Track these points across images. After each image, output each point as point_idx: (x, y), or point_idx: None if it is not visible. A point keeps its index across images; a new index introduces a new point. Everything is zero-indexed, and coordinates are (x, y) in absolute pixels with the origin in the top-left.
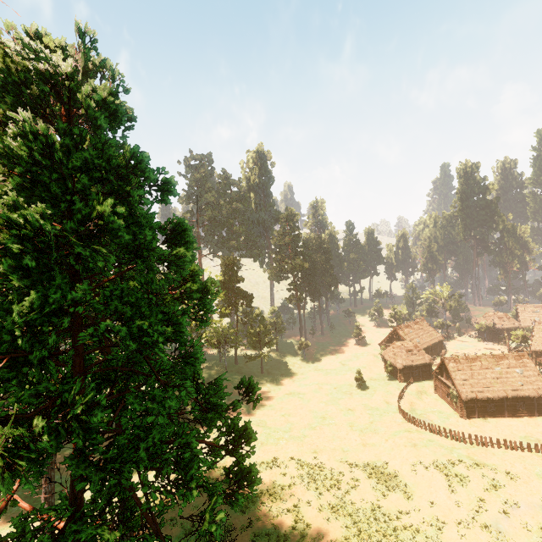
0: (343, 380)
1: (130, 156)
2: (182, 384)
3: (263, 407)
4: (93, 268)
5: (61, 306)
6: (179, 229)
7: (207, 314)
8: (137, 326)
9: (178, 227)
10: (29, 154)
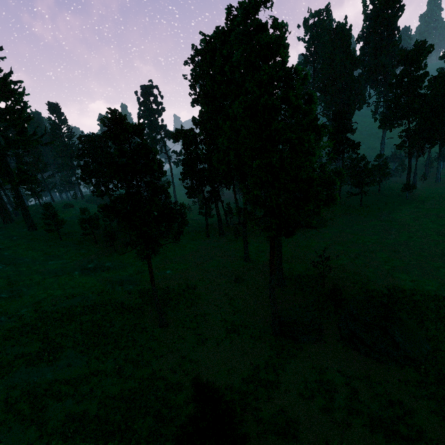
0: (444, 217)
1: (294, 69)
2: (311, 160)
3: (358, 226)
4: (274, 120)
5: (276, 130)
6: (311, 96)
7: (321, 136)
8: (297, 136)
9: (310, 95)
10: (267, 80)
